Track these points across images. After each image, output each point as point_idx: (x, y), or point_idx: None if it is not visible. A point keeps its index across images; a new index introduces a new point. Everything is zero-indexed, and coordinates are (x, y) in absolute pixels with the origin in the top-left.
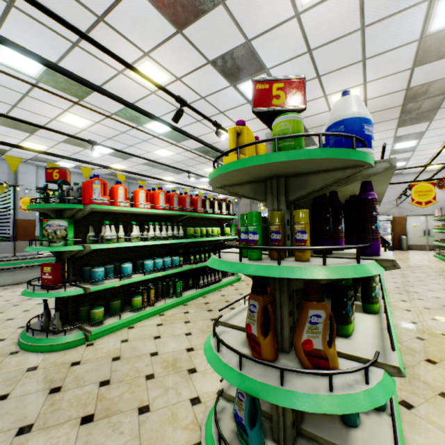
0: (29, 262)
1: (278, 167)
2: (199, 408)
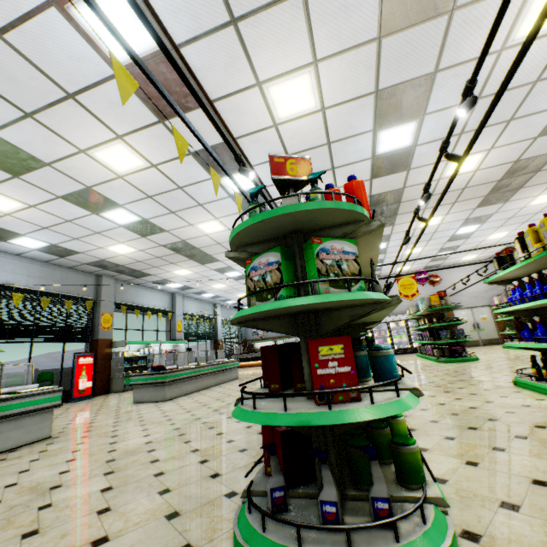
0: None
1: None
2: None
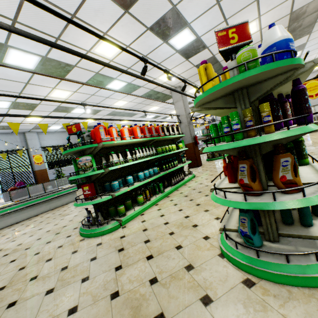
0: (56, 194)
1: (246, 81)
2: (210, 240)
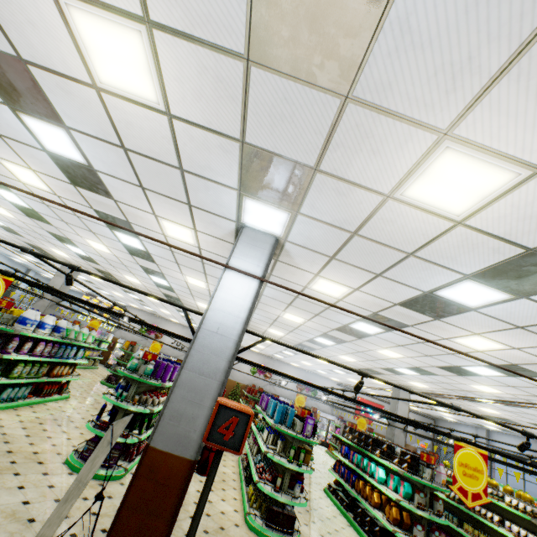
0: None
1: None
2: None
